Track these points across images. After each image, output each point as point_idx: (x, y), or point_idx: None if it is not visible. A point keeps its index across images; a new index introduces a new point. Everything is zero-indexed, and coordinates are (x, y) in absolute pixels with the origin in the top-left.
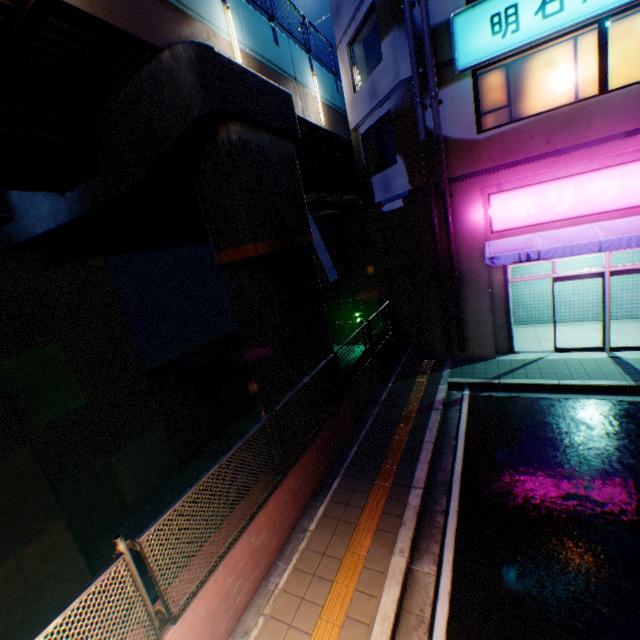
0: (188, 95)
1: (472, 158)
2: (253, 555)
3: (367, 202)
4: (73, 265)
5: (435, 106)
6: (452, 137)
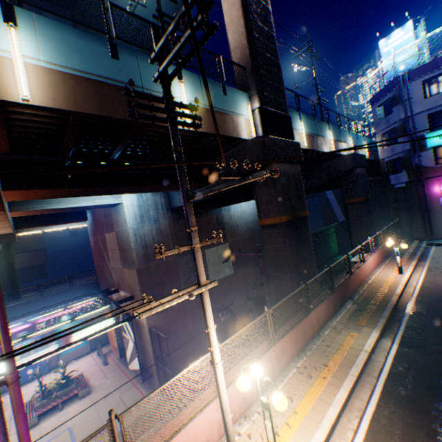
0: (348, 164)
1: (433, 172)
2: (379, 256)
3: (386, 184)
4: None
5: (418, 158)
6: (425, 166)
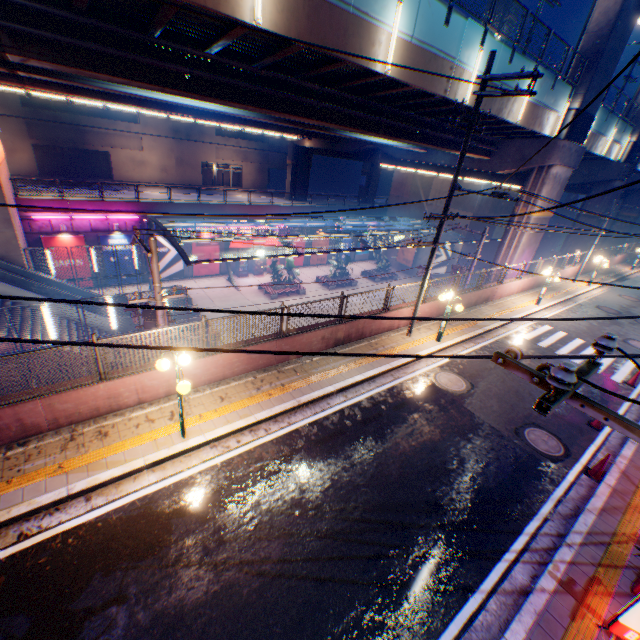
0: None
1: None
2: (620, 259)
3: None
4: None
5: None
6: None
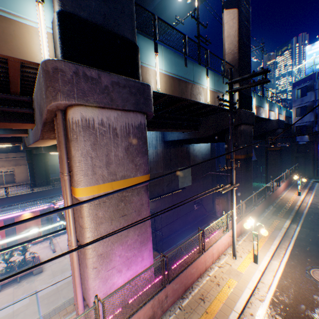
0: (274, 126)
1: None
2: (285, 184)
3: (293, 140)
4: (211, 144)
5: (318, 127)
6: None
